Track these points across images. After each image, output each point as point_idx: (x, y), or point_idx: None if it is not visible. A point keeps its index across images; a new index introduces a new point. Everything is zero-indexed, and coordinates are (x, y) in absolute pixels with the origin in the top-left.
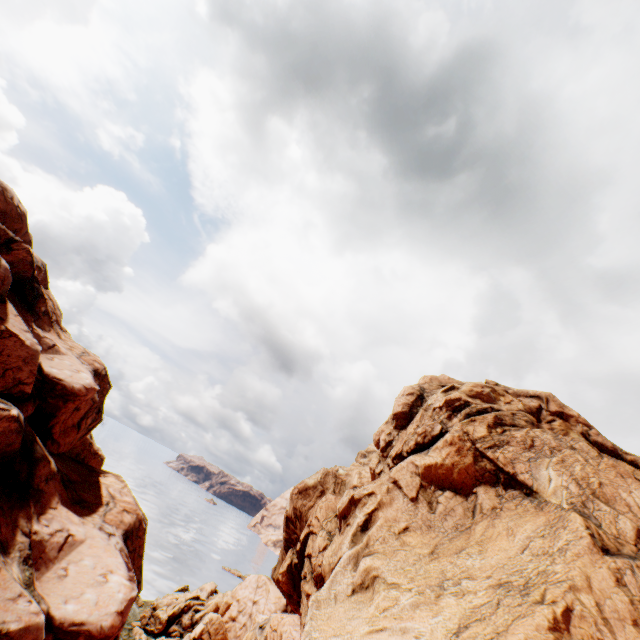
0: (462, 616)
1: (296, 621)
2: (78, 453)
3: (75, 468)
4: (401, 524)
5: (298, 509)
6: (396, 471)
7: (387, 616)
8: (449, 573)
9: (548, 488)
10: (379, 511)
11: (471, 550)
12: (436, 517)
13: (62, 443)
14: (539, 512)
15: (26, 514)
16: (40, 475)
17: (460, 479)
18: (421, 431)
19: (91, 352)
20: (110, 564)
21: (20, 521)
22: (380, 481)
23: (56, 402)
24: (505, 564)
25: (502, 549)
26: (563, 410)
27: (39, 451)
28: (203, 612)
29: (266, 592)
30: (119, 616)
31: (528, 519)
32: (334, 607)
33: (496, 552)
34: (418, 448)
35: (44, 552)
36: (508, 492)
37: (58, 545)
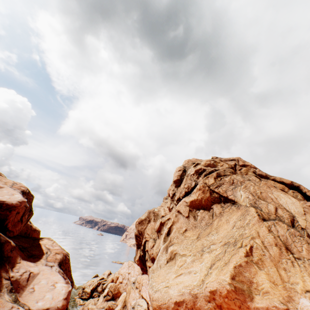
0: (212, 260)
1: (148, 277)
2: (25, 232)
3: (25, 241)
4: (183, 229)
5: (140, 230)
6: (178, 206)
7: (182, 268)
8: (205, 244)
9: (241, 199)
10: (173, 225)
11: (213, 232)
12: (197, 222)
13: (14, 231)
14: (238, 210)
15: (4, 270)
16: (7, 250)
17: (205, 204)
18: (186, 186)
19: (17, 182)
20: (55, 279)
21: (2, 274)
22: (172, 212)
23: (5, 213)
24: (226, 235)
25: (225, 229)
26: (245, 163)
27: (2, 239)
28: (106, 283)
29: (133, 268)
30: (65, 300)
31: (234, 214)
32: (160, 270)
33: (223, 231)
34: (186, 194)
35: (19, 284)
36: (225, 204)
37: (26, 279)
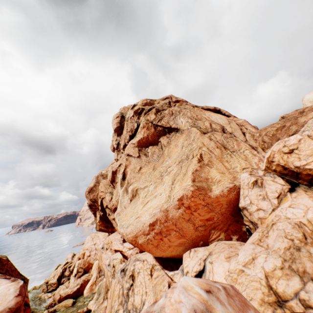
0: (172, 179)
1: (115, 234)
2: None
3: None
4: (138, 168)
5: (92, 199)
6: (126, 151)
7: (147, 197)
8: (162, 170)
9: (182, 125)
10: (127, 169)
11: (166, 159)
12: (150, 157)
13: None
14: (182, 134)
15: None
16: None
17: (153, 139)
18: (129, 130)
19: None
20: None
21: None
22: (122, 158)
23: None
24: (179, 155)
25: (176, 152)
26: (177, 99)
27: None
28: (73, 265)
29: (98, 237)
30: (19, 297)
31: (180, 138)
32: (126, 210)
33: (174, 154)
34: (131, 138)
35: None
36: (170, 134)
37: None
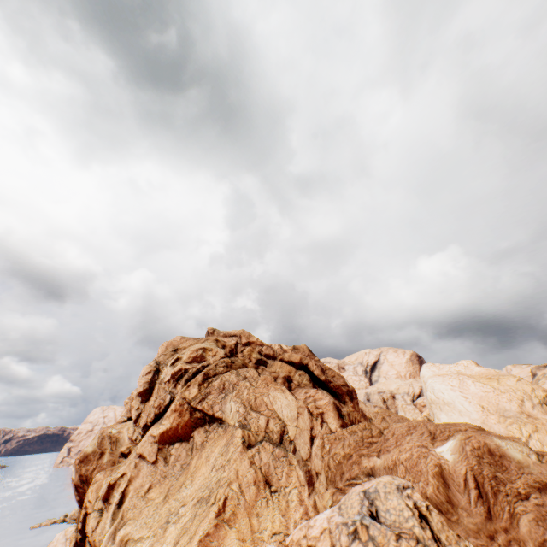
0: (177, 535)
1: None
2: None
3: None
4: (146, 486)
5: (84, 476)
6: (141, 446)
7: None
8: (173, 508)
9: (230, 415)
10: (130, 486)
11: (188, 482)
12: (170, 467)
13: None
14: (225, 435)
15: None
16: None
17: (184, 432)
18: (157, 405)
19: None
20: None
21: None
22: (130, 461)
23: None
24: (202, 485)
25: (202, 474)
26: (249, 340)
27: None
28: None
29: None
30: None
31: (218, 444)
32: None
33: (199, 478)
34: (157, 417)
35: None
36: (211, 426)
37: None
